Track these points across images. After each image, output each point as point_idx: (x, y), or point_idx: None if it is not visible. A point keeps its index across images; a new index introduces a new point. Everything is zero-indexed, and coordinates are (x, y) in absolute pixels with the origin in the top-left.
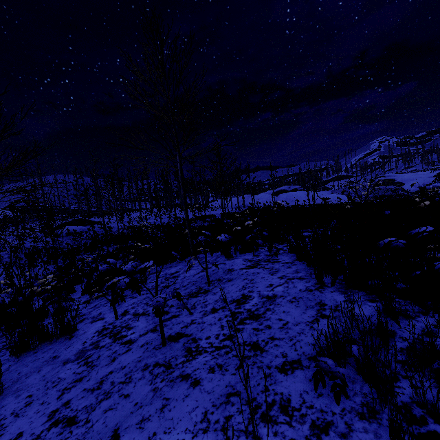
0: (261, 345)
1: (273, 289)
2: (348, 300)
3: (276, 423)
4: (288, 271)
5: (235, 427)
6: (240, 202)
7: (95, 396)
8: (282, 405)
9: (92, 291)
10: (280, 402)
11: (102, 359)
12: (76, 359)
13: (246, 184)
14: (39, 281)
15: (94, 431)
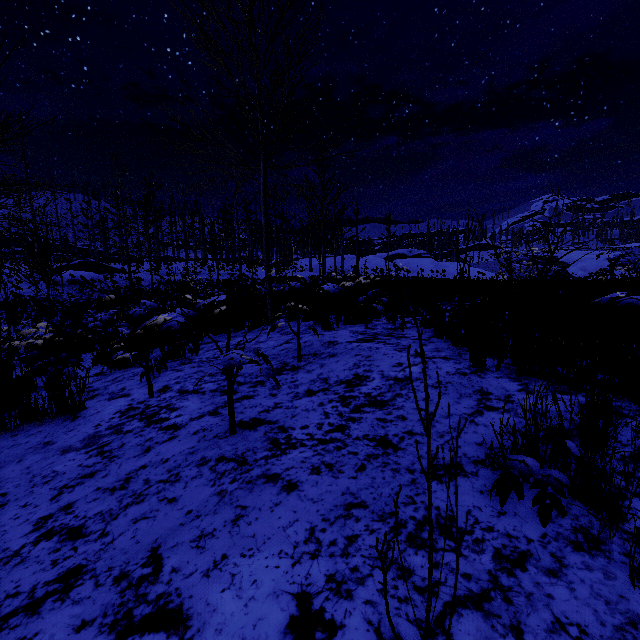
0: (393, 441)
1: (404, 369)
2: (525, 390)
3: (434, 550)
4: (424, 348)
5: (365, 552)
6: (337, 265)
7: (118, 498)
8: (440, 524)
9: (113, 348)
10: (437, 520)
11: (128, 449)
12: (84, 447)
13: (349, 239)
14: (23, 332)
15: (116, 549)
